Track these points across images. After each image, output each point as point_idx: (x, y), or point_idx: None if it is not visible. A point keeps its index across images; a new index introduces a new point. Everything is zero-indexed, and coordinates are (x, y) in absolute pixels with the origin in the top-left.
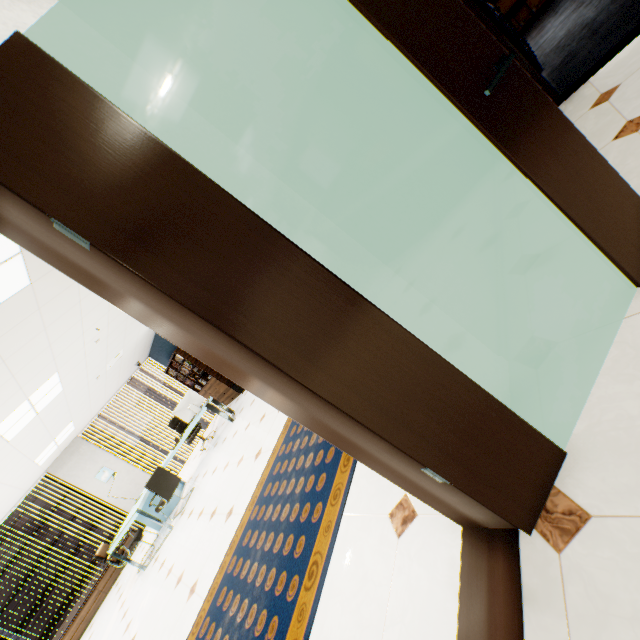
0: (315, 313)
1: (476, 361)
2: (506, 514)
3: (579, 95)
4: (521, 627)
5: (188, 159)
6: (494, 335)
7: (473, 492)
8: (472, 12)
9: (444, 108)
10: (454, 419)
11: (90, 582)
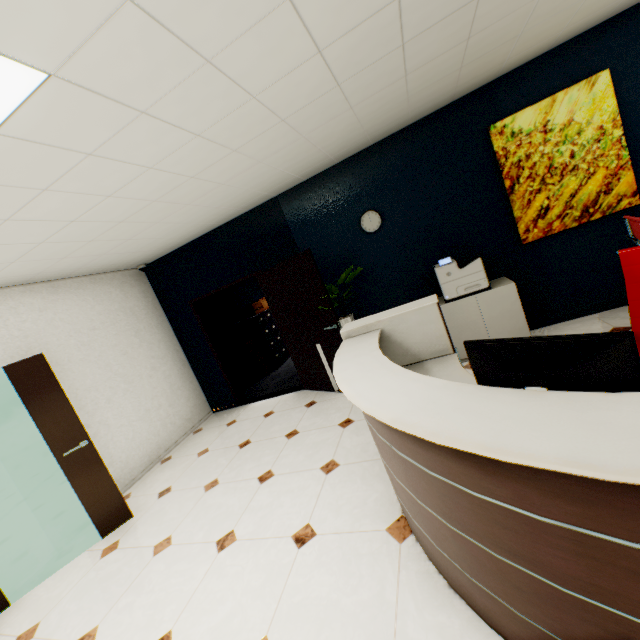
0: None
1: (33, 549)
2: None
3: (241, 409)
4: None
5: None
6: (66, 535)
7: None
8: (213, 349)
9: (196, 375)
10: None
11: None
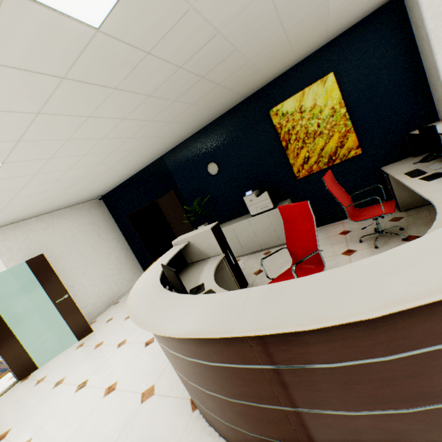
0: (0, 330)
1: (49, 344)
2: (17, 375)
3: None
4: (4, 394)
5: (2, 291)
6: (65, 339)
7: (13, 369)
8: (142, 241)
9: (135, 255)
10: (17, 354)
11: None
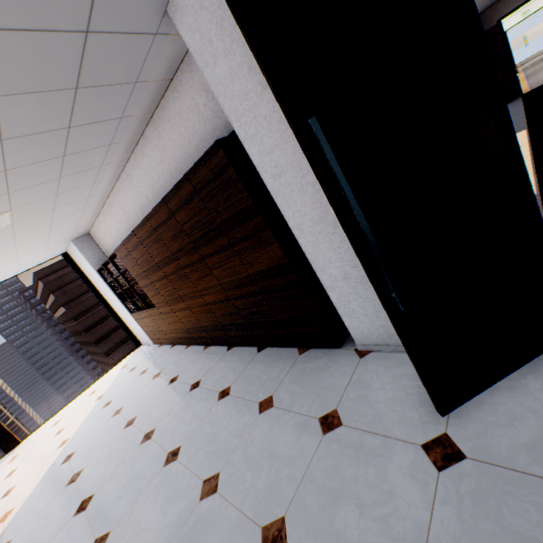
0: None
1: None
2: None
3: None
4: None
5: None
6: None
7: None
8: None
9: None
10: None
11: None
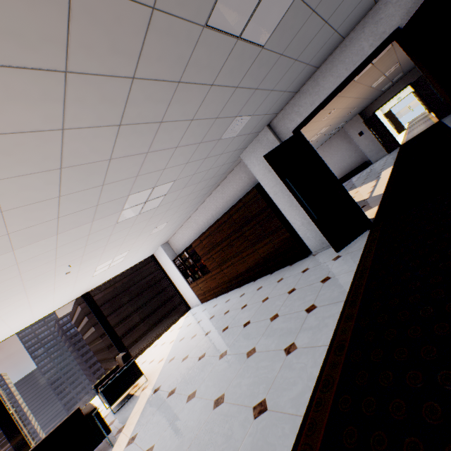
0: None
1: None
2: None
3: None
4: None
5: None
6: None
7: None
8: None
9: None
10: None
11: (136, 331)
